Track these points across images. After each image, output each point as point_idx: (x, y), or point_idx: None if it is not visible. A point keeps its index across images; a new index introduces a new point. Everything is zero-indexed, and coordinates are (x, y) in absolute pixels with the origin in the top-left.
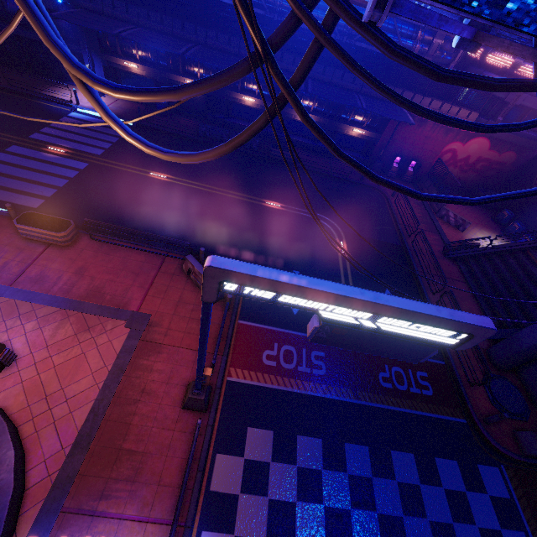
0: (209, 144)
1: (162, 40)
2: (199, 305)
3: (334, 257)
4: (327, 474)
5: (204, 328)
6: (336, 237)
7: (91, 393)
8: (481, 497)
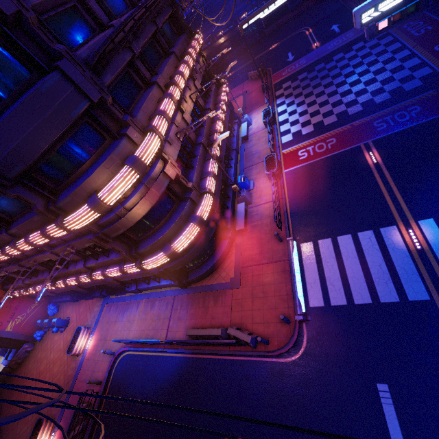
0: (240, 55)
1: (206, 33)
2: (258, 81)
3: (305, 37)
4: (309, 75)
5: (247, 46)
6: (305, 31)
7: (241, 105)
8: (371, 41)
